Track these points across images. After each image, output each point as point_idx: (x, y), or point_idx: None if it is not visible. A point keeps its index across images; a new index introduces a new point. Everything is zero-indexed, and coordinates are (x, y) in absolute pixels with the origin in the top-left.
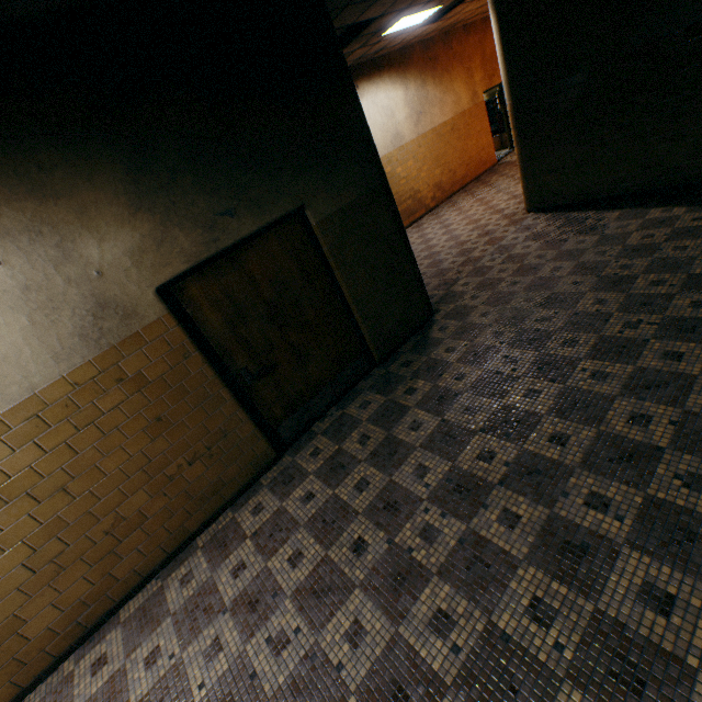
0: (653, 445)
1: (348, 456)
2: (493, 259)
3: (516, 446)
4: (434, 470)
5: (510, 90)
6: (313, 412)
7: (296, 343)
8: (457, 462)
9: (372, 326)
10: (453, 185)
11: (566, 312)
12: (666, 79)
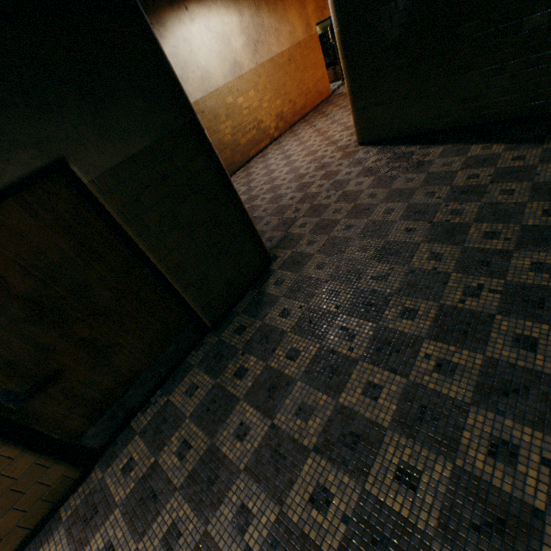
0: (528, 505)
1: (162, 478)
2: (328, 196)
3: (356, 485)
4: (259, 518)
5: (337, 15)
6: (131, 405)
7: (89, 337)
8: (286, 506)
9: (197, 292)
10: (294, 115)
11: (402, 268)
12: (489, 6)
